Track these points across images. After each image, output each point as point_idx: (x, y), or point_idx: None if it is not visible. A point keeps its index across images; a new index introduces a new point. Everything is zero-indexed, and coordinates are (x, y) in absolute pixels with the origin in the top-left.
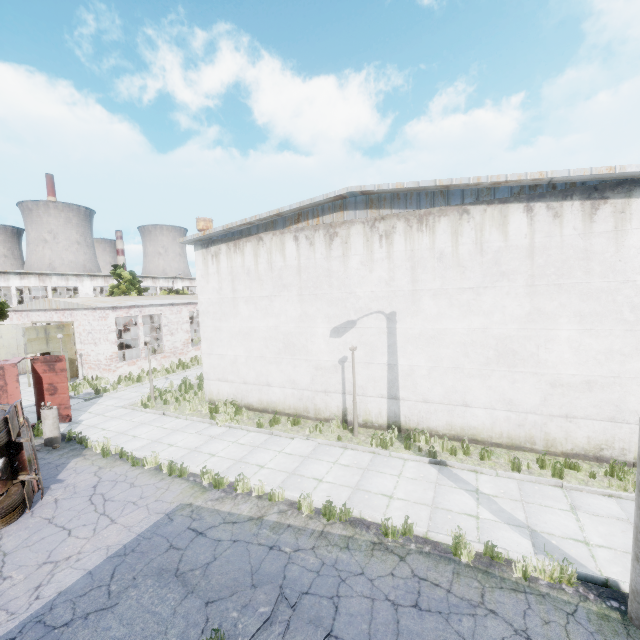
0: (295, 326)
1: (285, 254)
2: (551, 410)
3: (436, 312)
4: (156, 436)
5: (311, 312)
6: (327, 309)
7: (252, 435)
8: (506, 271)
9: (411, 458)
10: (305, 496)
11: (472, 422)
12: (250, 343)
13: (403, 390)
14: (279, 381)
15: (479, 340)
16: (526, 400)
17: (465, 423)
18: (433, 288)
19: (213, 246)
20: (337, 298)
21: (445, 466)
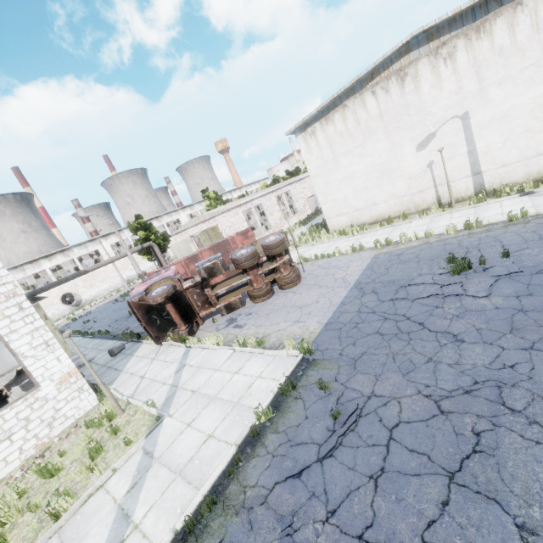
0: (386, 156)
1: (367, 108)
2: None
3: (503, 96)
4: (322, 250)
5: (397, 141)
6: (410, 133)
7: (381, 231)
8: None
9: (504, 199)
10: (449, 225)
11: None
12: (354, 182)
13: (484, 165)
14: (382, 199)
15: None
16: None
17: (540, 168)
18: (498, 79)
19: (309, 128)
20: (416, 122)
21: (533, 194)
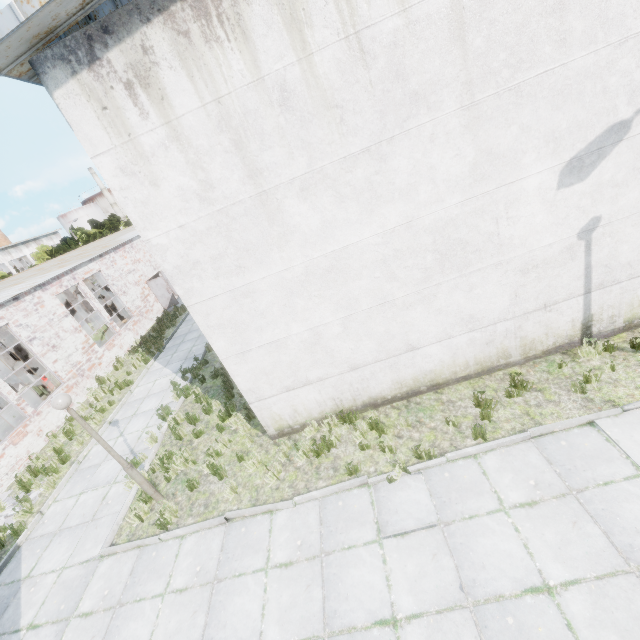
0: (462, 199)
1: None
2: None
3: None
4: (305, 611)
5: (505, 144)
6: (551, 118)
7: (498, 464)
8: None
9: None
10: None
11: None
12: (345, 288)
13: None
14: (436, 332)
15: None
16: None
17: None
18: None
19: (113, 45)
20: (581, 73)
21: None
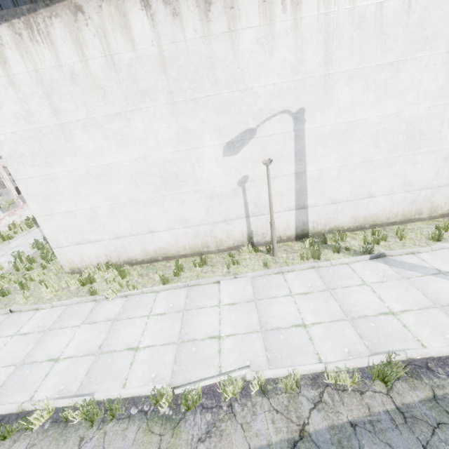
0: (173, 151)
1: (132, 36)
2: (440, 182)
3: (350, 101)
4: (18, 354)
5: (193, 127)
6: (215, 119)
7: (164, 296)
8: (430, 35)
9: (352, 260)
10: (341, 369)
11: (374, 210)
12: (110, 187)
13: (312, 197)
14: (165, 224)
15: (391, 126)
16: (422, 178)
17: (368, 213)
18: (349, 69)
19: None
20: (227, 101)
21: (384, 257)
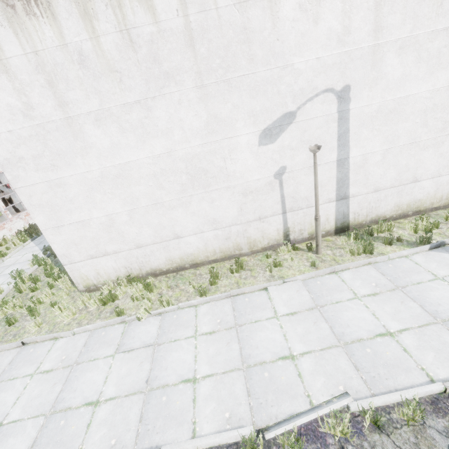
0: (201, 143)
1: (153, 4)
2: None
3: (400, 74)
4: (44, 399)
5: (225, 113)
6: (250, 102)
7: (206, 310)
8: None
9: (411, 252)
10: None
11: (418, 195)
12: (129, 189)
13: (354, 186)
14: (192, 227)
15: (441, 102)
16: None
17: (412, 199)
18: (401, 37)
19: None
20: (264, 80)
21: (445, 246)
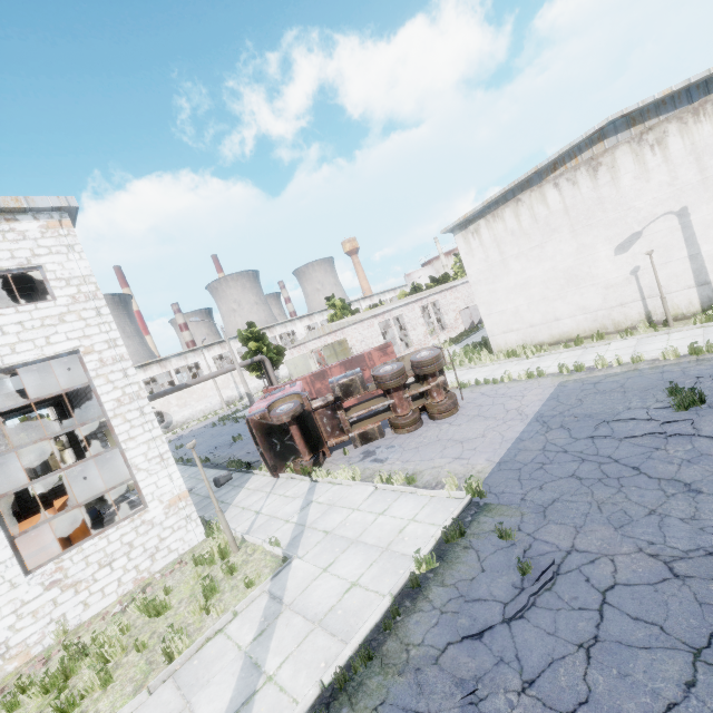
0: (573, 260)
1: (547, 203)
2: None
3: None
4: (484, 375)
5: (588, 242)
6: (605, 233)
7: (566, 353)
8: None
9: None
10: (667, 348)
11: None
12: (529, 291)
13: (712, 273)
14: (567, 313)
15: None
16: None
17: None
18: None
19: (471, 225)
20: (614, 219)
21: None
